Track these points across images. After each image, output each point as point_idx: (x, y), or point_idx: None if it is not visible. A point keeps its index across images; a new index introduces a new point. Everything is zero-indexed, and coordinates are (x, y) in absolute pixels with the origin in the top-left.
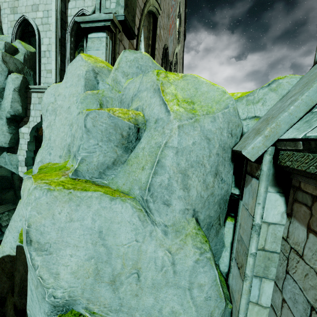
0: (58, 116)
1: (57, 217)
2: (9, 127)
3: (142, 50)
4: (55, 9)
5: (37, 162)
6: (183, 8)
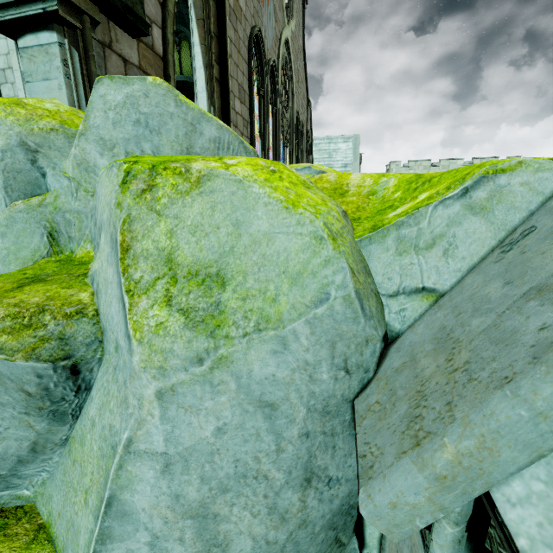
0: None
1: None
2: None
3: (196, 50)
4: None
5: None
6: None
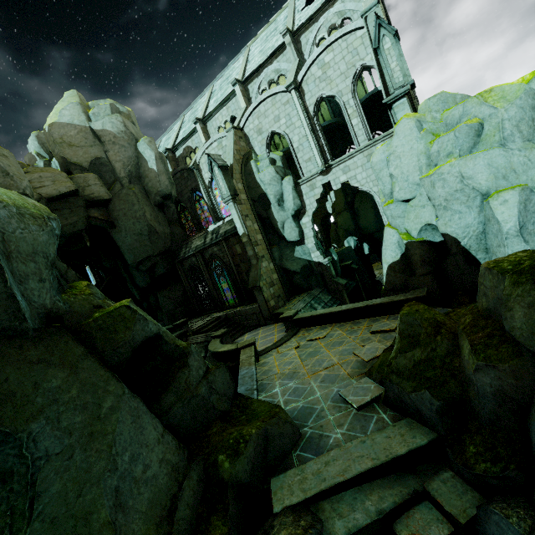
0: (402, 158)
1: (469, 165)
2: (294, 222)
3: None
4: (300, 109)
5: (397, 192)
6: None
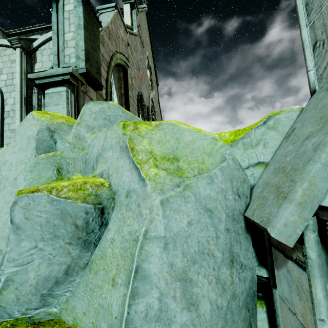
0: (1, 191)
1: None
2: None
3: (115, 99)
4: (19, 71)
5: None
6: (151, 61)
